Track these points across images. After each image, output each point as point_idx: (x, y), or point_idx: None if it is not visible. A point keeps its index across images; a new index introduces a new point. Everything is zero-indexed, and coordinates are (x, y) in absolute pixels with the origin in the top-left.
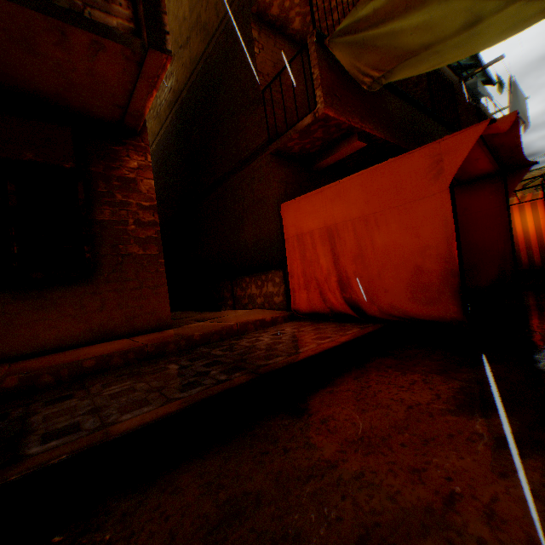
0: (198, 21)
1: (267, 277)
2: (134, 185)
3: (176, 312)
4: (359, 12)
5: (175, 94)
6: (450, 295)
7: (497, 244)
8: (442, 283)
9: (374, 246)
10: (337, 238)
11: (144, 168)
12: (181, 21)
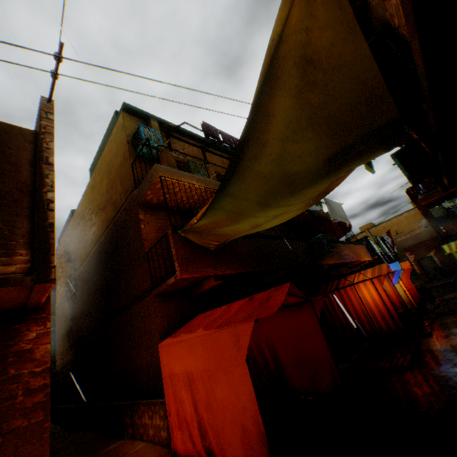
0: (111, 198)
1: (155, 407)
2: (30, 354)
3: (87, 433)
4: (188, 227)
5: (97, 237)
6: (267, 454)
7: (325, 354)
8: (260, 441)
9: (216, 397)
10: (194, 384)
11: (43, 335)
12: (102, 194)
